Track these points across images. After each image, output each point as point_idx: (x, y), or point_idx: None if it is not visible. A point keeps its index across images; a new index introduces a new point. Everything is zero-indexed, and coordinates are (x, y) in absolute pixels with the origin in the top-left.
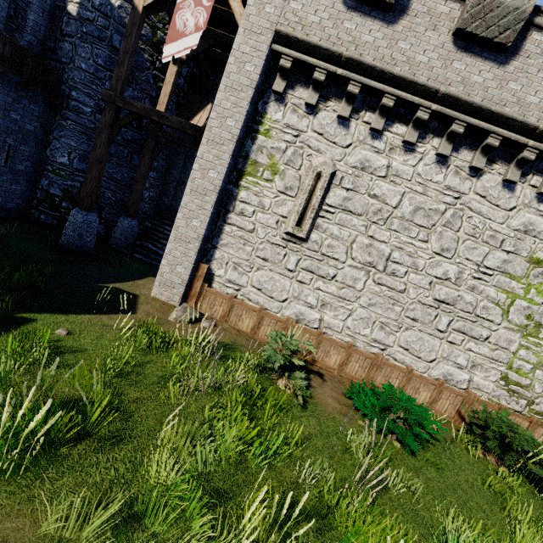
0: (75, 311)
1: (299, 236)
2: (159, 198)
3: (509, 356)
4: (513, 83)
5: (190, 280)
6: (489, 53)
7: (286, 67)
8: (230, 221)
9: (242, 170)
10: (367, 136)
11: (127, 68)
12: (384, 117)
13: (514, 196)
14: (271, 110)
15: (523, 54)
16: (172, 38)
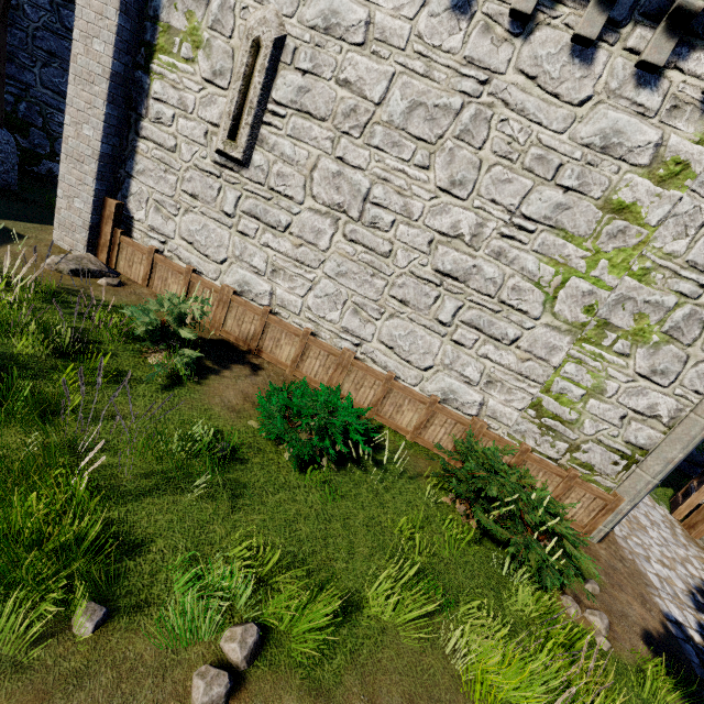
0: None
1: (234, 156)
2: None
3: (548, 373)
4: None
5: (98, 223)
6: None
7: None
8: (144, 134)
9: (151, 43)
10: None
11: None
12: None
13: (591, 74)
14: None
15: None
16: None
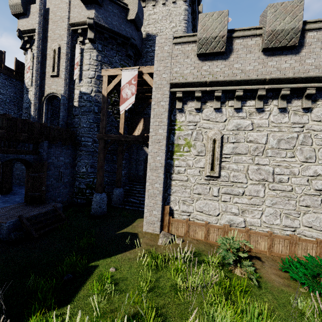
0: (113, 254)
1: (214, 175)
2: (129, 172)
3: None
4: (308, 60)
5: (161, 217)
6: (287, 51)
7: (180, 96)
8: (173, 178)
9: (172, 150)
10: (234, 112)
11: (105, 121)
12: (240, 100)
13: None
14: (178, 117)
15: (307, 45)
16: (122, 102)
